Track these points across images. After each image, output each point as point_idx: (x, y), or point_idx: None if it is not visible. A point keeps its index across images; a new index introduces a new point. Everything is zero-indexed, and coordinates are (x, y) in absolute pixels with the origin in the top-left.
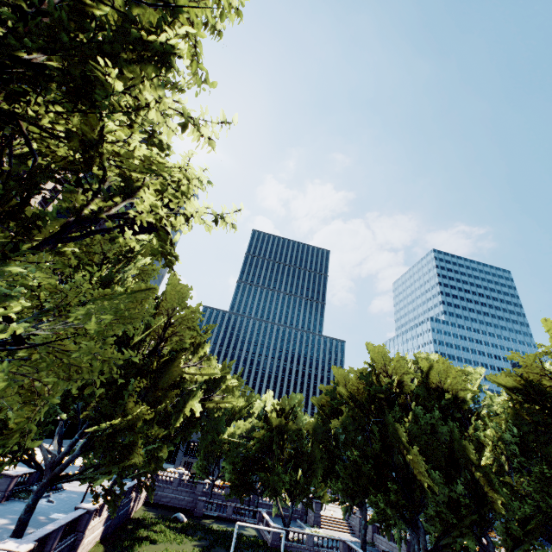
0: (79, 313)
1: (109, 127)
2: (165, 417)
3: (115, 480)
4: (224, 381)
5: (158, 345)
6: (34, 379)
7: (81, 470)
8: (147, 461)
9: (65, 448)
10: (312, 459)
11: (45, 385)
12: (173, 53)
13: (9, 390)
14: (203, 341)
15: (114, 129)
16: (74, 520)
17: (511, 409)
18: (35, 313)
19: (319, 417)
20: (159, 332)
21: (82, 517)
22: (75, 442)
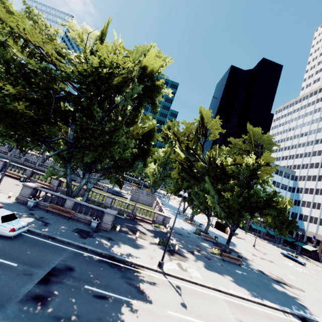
0: None
1: None
2: None
3: None
4: None
5: None
6: None
7: None
8: None
9: None
10: None
11: None
12: None
13: None
14: None
15: None
16: None
17: None
18: None
19: None
20: None
21: None
22: None
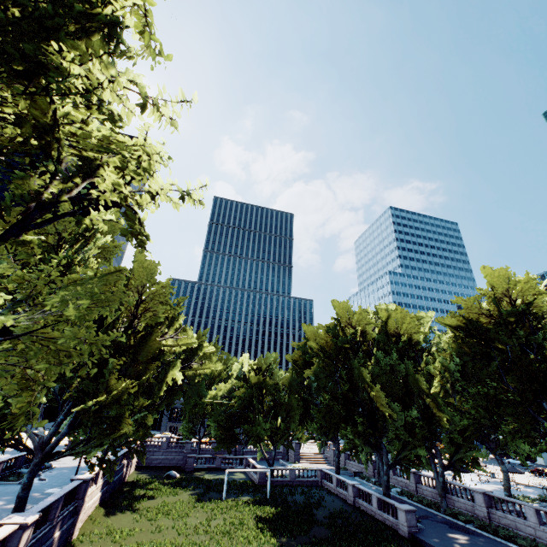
0: (54, 299)
1: (64, 109)
2: (146, 388)
3: (105, 452)
4: (201, 349)
5: (132, 322)
6: (24, 366)
7: (72, 446)
8: (135, 430)
9: (52, 429)
10: (290, 407)
11: (36, 371)
12: (123, 25)
13: (2, 378)
14: (177, 314)
15: (69, 111)
16: (72, 490)
17: (454, 344)
18: (8, 304)
19: (293, 371)
20: (131, 309)
21: (79, 486)
22: (61, 422)
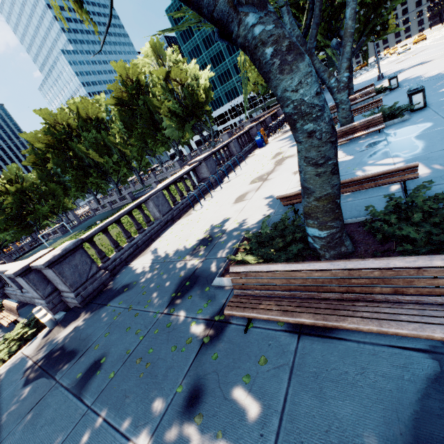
0: None
1: None
2: None
3: None
4: None
5: None
6: None
7: None
8: None
9: None
10: (52, 191)
11: None
12: None
13: None
14: None
15: None
16: None
17: (118, 114)
18: None
19: (38, 171)
20: None
21: None
22: None
